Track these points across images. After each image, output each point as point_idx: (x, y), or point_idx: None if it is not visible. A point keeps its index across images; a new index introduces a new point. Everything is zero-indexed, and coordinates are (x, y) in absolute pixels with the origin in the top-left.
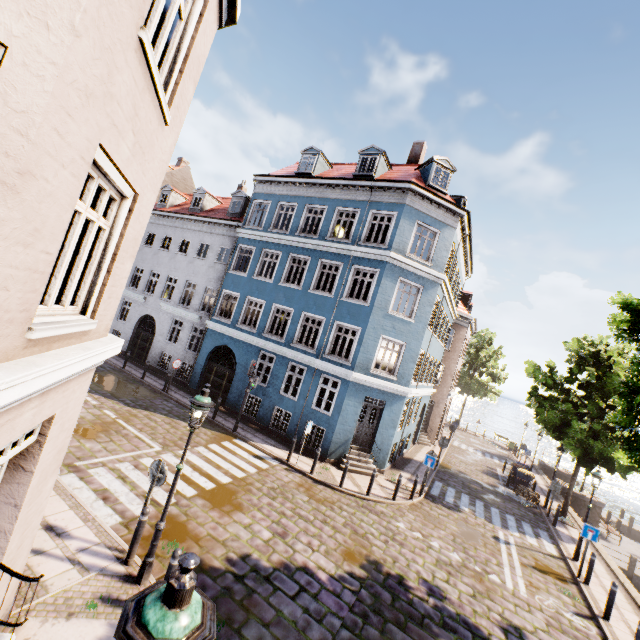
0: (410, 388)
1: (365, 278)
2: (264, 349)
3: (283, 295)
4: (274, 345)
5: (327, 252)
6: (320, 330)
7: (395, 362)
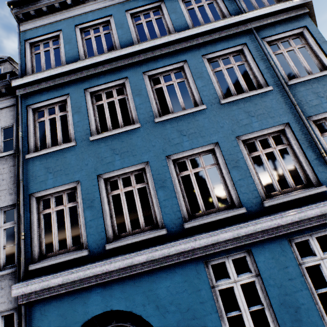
0: None
1: (291, 47)
2: (211, 253)
3: (177, 133)
4: (238, 228)
5: (207, 43)
6: (294, 147)
7: None
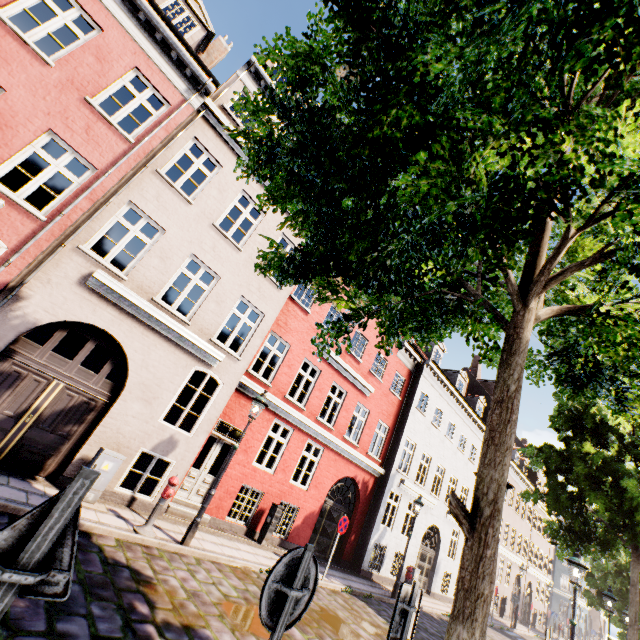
0: (577, 598)
1: None
2: None
3: None
4: None
5: None
6: None
7: (568, 585)
